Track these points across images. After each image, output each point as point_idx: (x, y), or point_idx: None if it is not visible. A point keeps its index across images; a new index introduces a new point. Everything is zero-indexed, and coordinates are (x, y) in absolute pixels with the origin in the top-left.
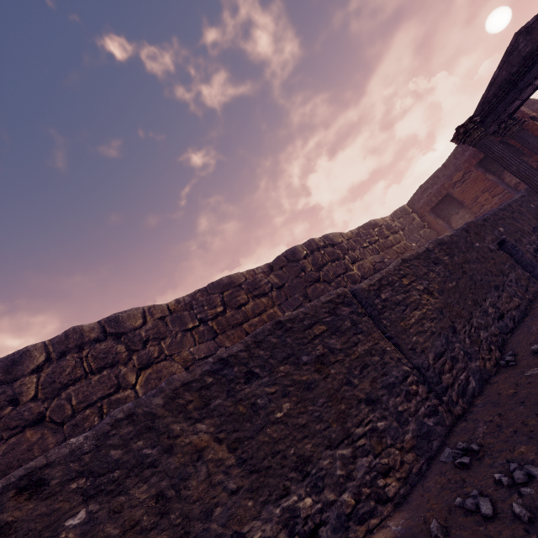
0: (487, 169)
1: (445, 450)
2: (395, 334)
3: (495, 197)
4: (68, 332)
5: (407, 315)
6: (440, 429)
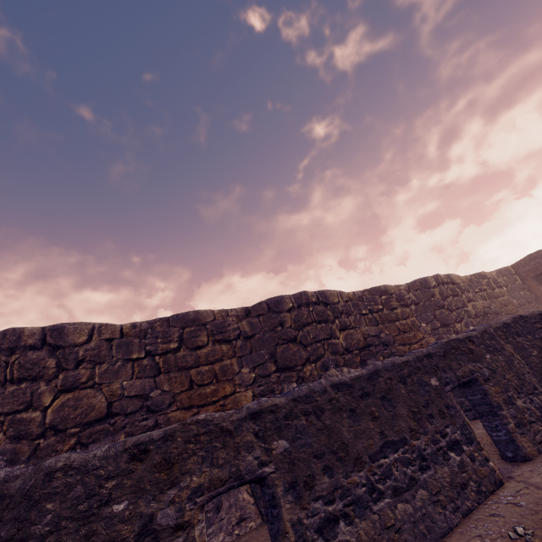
0: None
1: None
2: None
3: None
4: (301, 293)
5: None
6: None
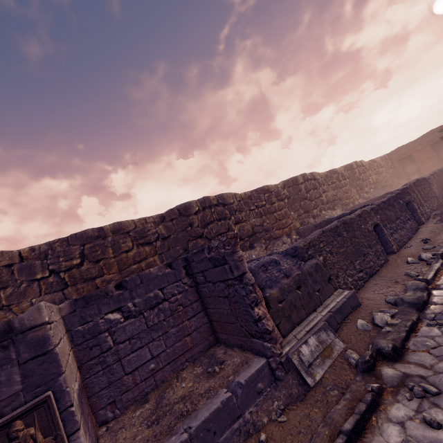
0: (434, 148)
1: (442, 207)
2: (431, 189)
3: (432, 162)
4: (304, 174)
5: (433, 186)
6: (438, 206)
